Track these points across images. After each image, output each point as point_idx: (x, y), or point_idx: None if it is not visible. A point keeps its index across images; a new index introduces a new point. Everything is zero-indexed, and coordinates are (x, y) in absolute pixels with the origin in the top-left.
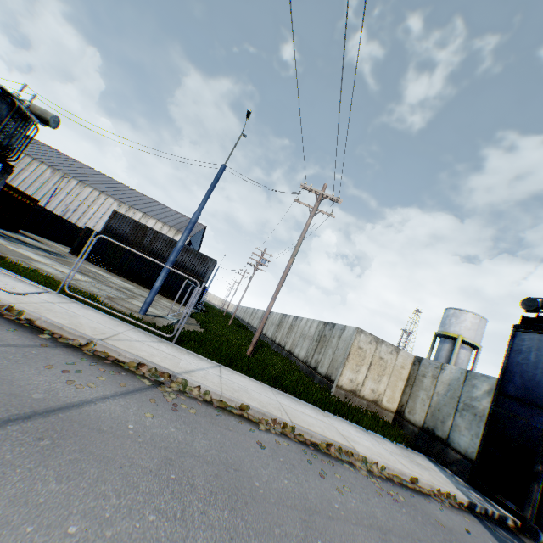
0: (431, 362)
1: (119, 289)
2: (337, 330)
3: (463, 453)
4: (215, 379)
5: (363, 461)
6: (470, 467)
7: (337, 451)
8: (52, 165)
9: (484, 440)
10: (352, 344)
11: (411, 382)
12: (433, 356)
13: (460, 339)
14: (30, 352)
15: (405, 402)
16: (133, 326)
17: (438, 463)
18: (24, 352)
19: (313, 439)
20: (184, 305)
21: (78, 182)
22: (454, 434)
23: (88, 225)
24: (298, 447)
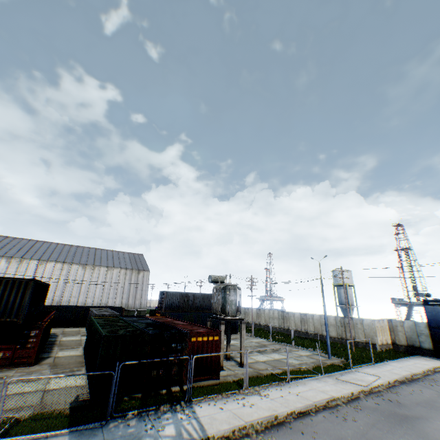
0: (396, 320)
1: (272, 350)
2: (356, 320)
3: (428, 349)
4: (406, 368)
5: (437, 368)
6: (432, 352)
7: (434, 369)
8: (2, 254)
9: (432, 343)
10: (374, 326)
11: (391, 330)
12: (338, 297)
13: (347, 285)
14: (424, 385)
15: (393, 338)
16: (364, 366)
17: (422, 355)
18: (426, 386)
19: (431, 370)
20: (235, 333)
21: (38, 262)
22: (421, 344)
23: (65, 296)
24: (438, 373)
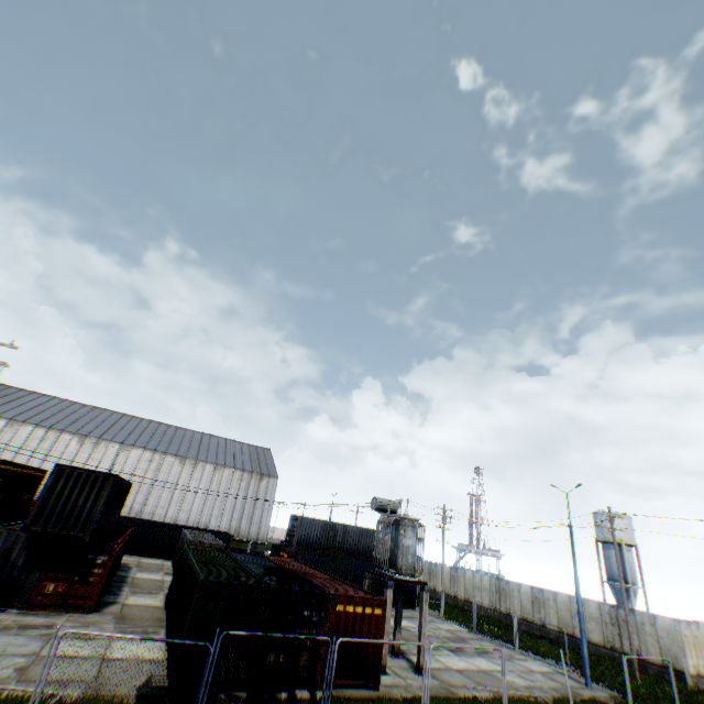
0: None
1: (477, 650)
2: (641, 616)
3: None
4: None
5: None
6: None
7: None
8: (74, 430)
9: None
10: (679, 633)
11: None
12: (604, 563)
13: (623, 543)
14: None
15: None
16: None
17: None
18: None
19: None
20: (411, 606)
21: (120, 446)
22: None
23: (149, 504)
24: None
